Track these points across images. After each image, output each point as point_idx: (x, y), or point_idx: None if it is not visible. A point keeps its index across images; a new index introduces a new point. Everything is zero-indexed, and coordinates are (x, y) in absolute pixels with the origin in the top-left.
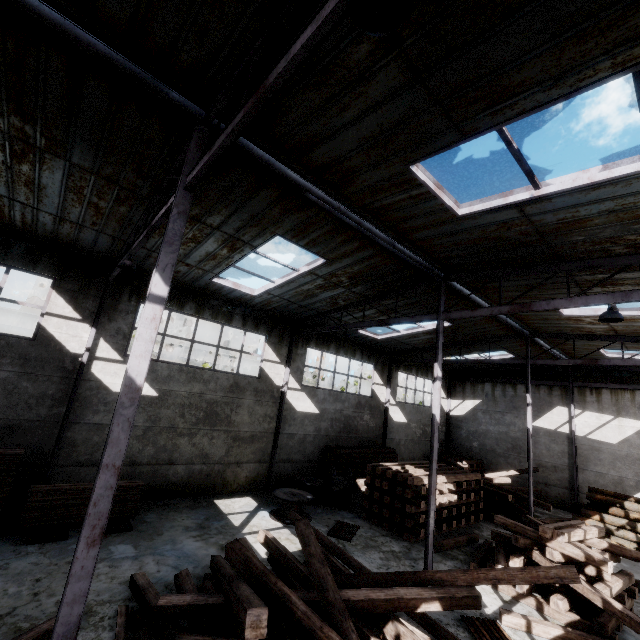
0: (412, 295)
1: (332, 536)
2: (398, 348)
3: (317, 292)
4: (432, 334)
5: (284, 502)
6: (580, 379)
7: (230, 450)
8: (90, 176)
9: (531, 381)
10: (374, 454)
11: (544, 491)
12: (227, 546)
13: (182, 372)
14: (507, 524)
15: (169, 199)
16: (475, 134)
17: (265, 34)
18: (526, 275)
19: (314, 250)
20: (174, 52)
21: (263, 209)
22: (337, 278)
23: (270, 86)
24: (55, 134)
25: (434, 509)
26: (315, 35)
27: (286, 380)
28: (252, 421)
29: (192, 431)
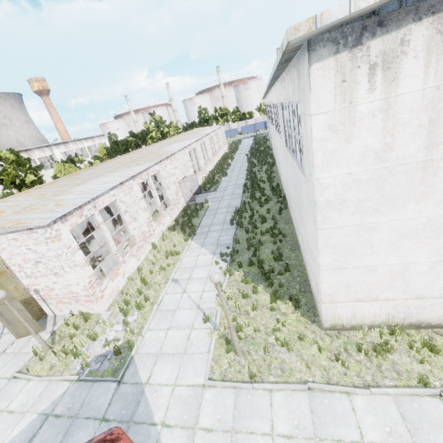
0: None
1: None
2: None
3: None
4: None
5: None
6: None
7: None
8: None
9: None
10: None
11: None
12: None
13: None
14: None
15: None
16: None
17: None
18: None
19: None
20: None
21: None
22: None
23: None
24: None
25: None
26: None
27: None
28: None
29: None
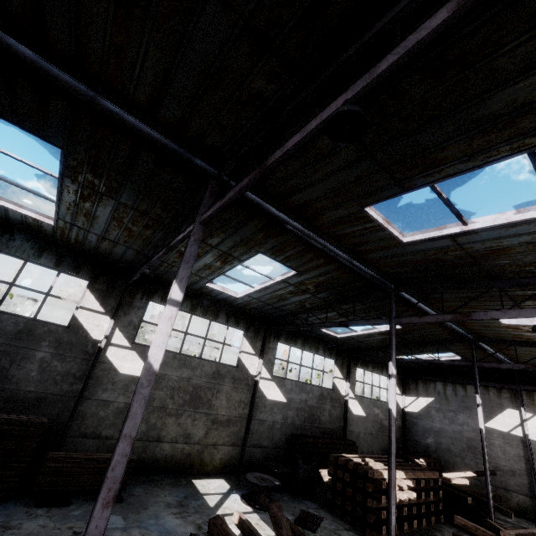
0: (367, 301)
1: (298, 525)
2: (356, 346)
3: (288, 296)
4: (385, 335)
5: (254, 486)
6: (527, 383)
7: (209, 432)
8: (130, 210)
9: (480, 382)
10: (336, 445)
11: (504, 497)
12: (210, 521)
13: (175, 359)
14: (467, 526)
15: (186, 229)
16: (413, 188)
17: (265, 130)
18: (464, 289)
19: (288, 264)
20: (202, 138)
21: (251, 234)
22: (305, 286)
23: (269, 165)
24: (113, 184)
25: (395, 504)
26: (302, 140)
27: (259, 370)
28: (229, 406)
29: (179, 412)
